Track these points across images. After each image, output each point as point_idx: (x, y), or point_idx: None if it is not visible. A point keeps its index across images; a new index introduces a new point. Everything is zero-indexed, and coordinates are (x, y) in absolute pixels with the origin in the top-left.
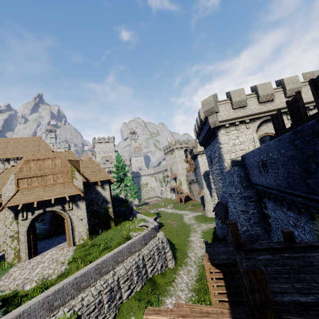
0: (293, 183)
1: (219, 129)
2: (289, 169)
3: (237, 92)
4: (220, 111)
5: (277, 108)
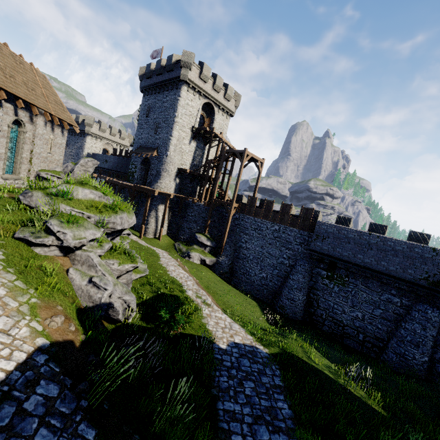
0: (114, 168)
1: (88, 135)
2: (114, 164)
3: (104, 125)
4: (93, 128)
5: (115, 141)
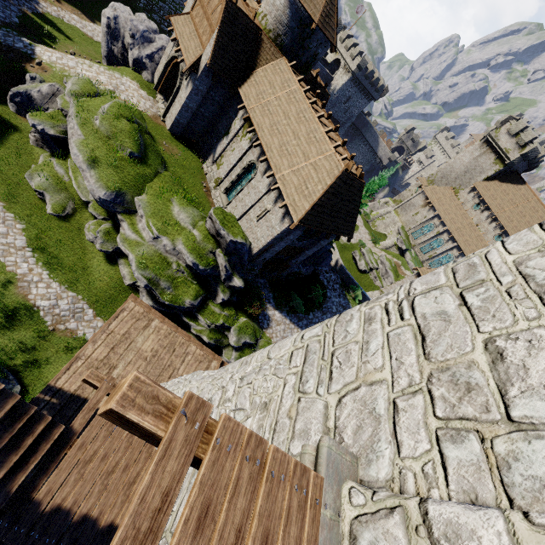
0: None
1: None
2: None
3: None
4: None
5: None
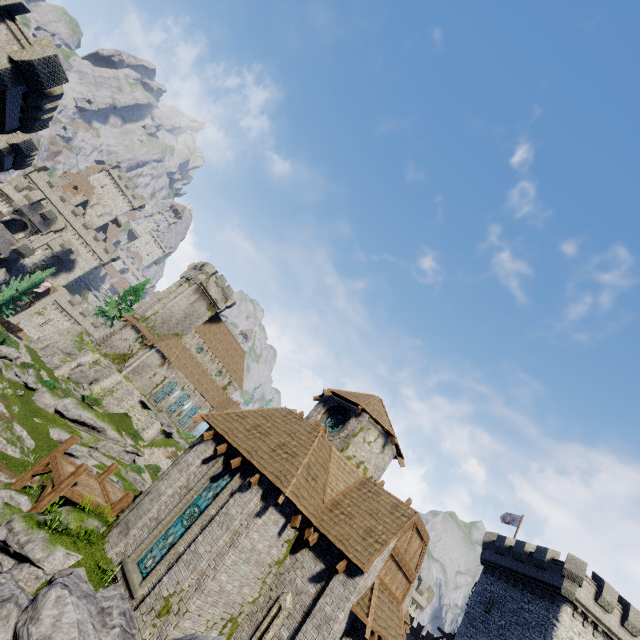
0: None
1: None
2: None
3: None
4: None
5: None
